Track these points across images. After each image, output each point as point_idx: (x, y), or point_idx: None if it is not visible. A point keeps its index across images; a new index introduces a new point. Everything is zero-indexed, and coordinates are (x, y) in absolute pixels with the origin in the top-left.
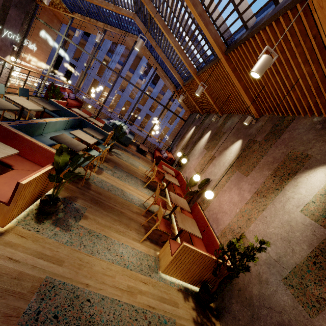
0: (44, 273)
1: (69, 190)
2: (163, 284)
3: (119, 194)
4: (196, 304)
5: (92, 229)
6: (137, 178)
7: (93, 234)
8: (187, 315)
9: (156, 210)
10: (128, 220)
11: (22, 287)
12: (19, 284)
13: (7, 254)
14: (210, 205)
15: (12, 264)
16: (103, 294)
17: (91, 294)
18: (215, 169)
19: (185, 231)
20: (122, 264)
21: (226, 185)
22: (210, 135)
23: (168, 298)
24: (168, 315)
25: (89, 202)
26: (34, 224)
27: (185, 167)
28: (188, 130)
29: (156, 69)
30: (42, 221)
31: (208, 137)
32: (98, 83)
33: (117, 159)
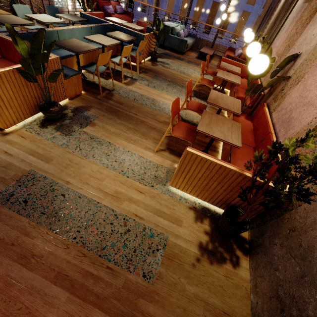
0: (30, 167)
1: (85, 101)
2: (168, 198)
3: (147, 103)
4: (214, 229)
5: (96, 136)
6: (184, 86)
7: (95, 140)
8: (190, 237)
9: (197, 120)
10: (147, 129)
11: (7, 174)
12: (5, 172)
13: (5, 149)
14: (284, 100)
15: (6, 156)
16: (82, 193)
17: (69, 191)
18: (314, 29)
19: (208, 135)
20: (118, 170)
21: None
22: None
23: (169, 213)
24: (159, 230)
25: (104, 112)
26: (38, 128)
27: None
28: None
29: None
30: (45, 126)
31: None
32: None
33: (161, 68)
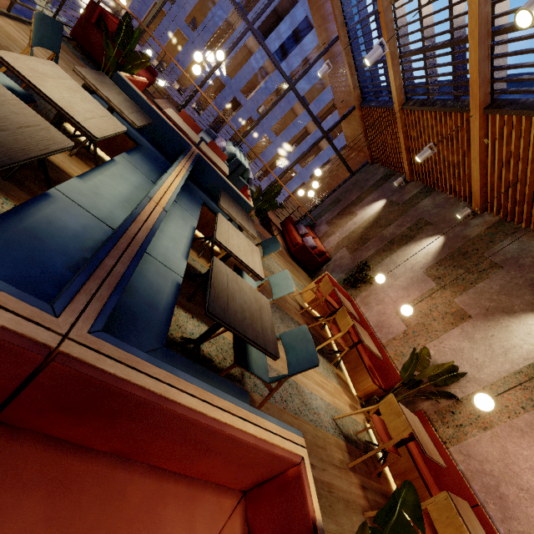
0: None
1: None
2: None
3: (299, 406)
4: None
5: None
6: (293, 319)
7: None
8: None
9: (351, 428)
10: (346, 515)
11: None
12: None
13: None
14: (468, 440)
15: None
16: None
17: None
18: (474, 350)
19: None
20: None
21: (524, 418)
22: (444, 248)
23: None
24: None
25: None
26: None
27: (366, 294)
28: (364, 201)
29: (336, 41)
30: None
31: (435, 249)
32: (158, 15)
33: None
